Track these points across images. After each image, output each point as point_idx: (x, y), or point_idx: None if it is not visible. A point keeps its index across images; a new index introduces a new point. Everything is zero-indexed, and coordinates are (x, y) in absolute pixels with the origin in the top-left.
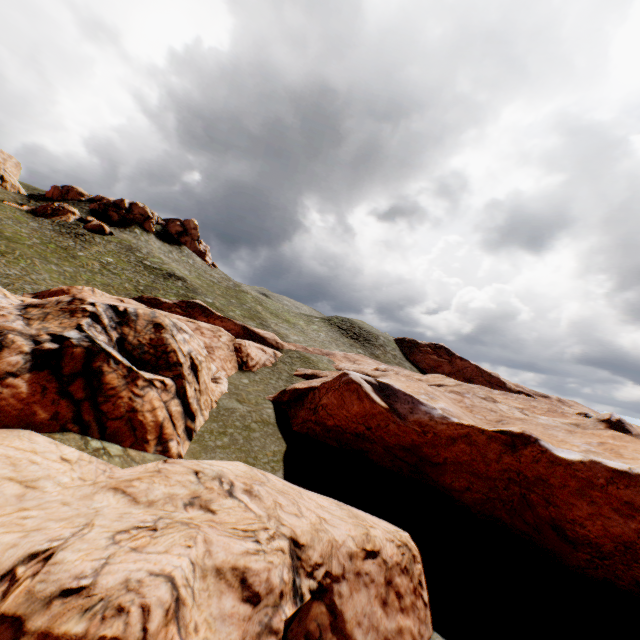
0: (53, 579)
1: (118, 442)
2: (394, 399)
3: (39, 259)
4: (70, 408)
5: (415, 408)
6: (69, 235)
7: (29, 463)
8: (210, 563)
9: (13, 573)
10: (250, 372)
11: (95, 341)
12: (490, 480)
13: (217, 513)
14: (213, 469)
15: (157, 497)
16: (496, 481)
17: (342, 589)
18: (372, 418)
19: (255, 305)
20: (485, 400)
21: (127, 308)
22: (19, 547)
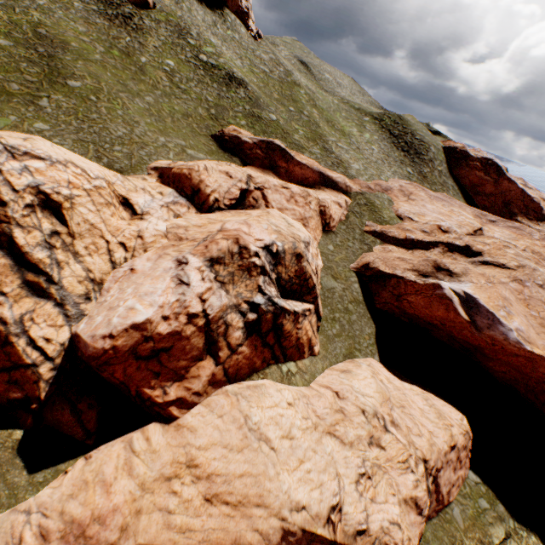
0: (349, 524)
1: (291, 359)
2: (475, 312)
3: (123, 93)
4: (269, 352)
5: (493, 326)
6: (117, 20)
7: (280, 417)
8: (400, 497)
9: (330, 518)
10: (331, 233)
11: (274, 302)
12: (526, 376)
13: (385, 449)
14: (369, 406)
15: (352, 438)
16: (531, 378)
17: (440, 473)
18: (450, 322)
19: (311, 110)
20: (541, 288)
21: (277, 248)
22: (323, 501)
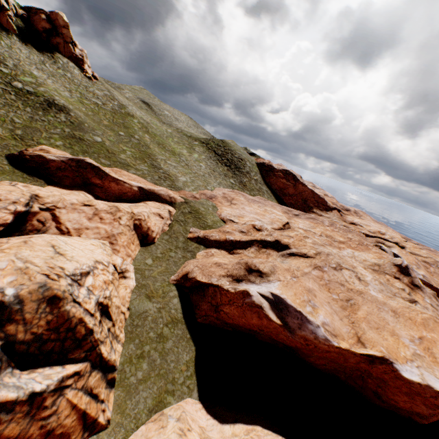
0: None
1: None
2: (286, 313)
3: None
4: None
5: (303, 325)
6: None
7: None
8: None
9: None
10: (152, 245)
11: None
12: (342, 365)
13: None
14: None
15: None
16: (347, 367)
17: None
18: (266, 328)
19: (143, 135)
20: (336, 270)
21: (3, 299)
22: None
